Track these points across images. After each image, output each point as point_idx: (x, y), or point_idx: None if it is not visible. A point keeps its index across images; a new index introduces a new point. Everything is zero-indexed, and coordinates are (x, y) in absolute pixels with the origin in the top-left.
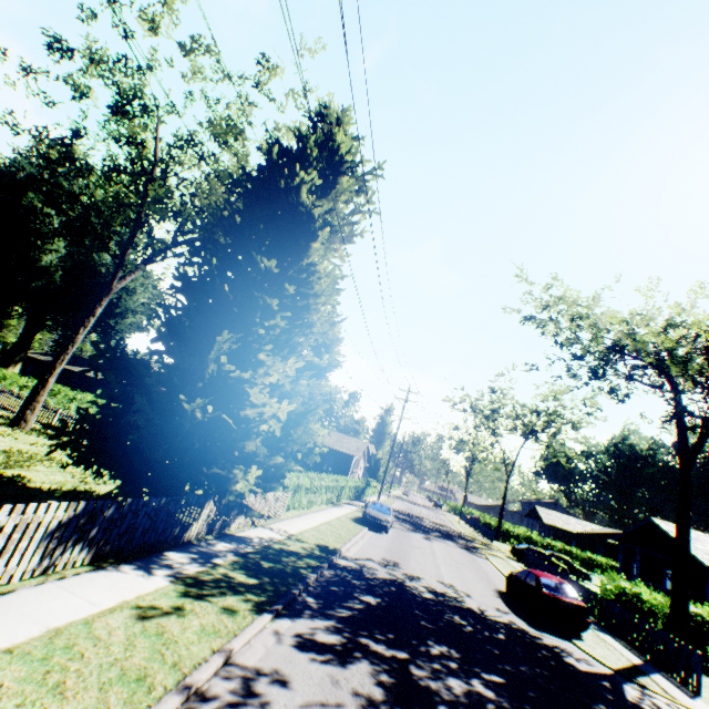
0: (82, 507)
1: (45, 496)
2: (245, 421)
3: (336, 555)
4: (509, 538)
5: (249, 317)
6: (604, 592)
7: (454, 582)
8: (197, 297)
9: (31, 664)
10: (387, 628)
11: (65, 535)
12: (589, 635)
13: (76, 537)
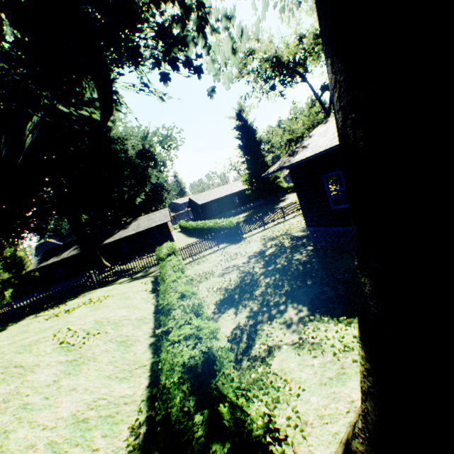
0: None
1: None
2: None
3: None
4: None
5: None
6: None
7: None
8: None
9: None
10: None
11: None
12: None
13: None
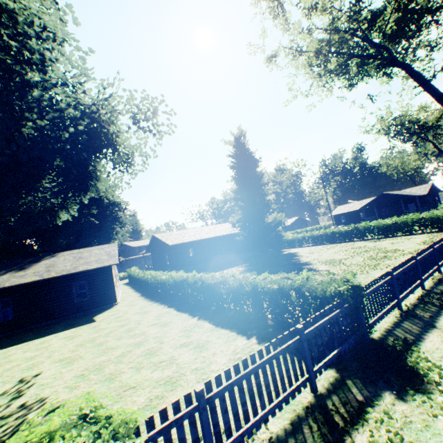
0: None
1: None
2: None
3: None
4: None
5: None
6: None
7: None
8: None
9: None
10: None
11: None
12: None
13: None
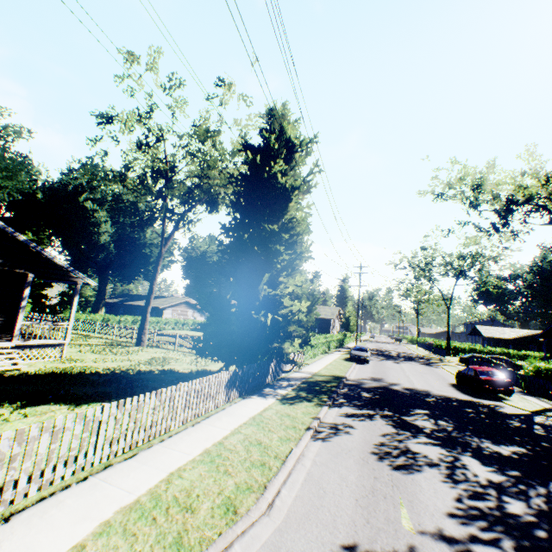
0: (232, 372)
1: (191, 375)
2: (283, 316)
3: (344, 379)
4: (457, 353)
5: (269, 259)
6: (526, 372)
7: (420, 383)
8: (239, 256)
9: (255, 426)
10: (386, 406)
11: (230, 385)
12: (515, 398)
13: (233, 386)
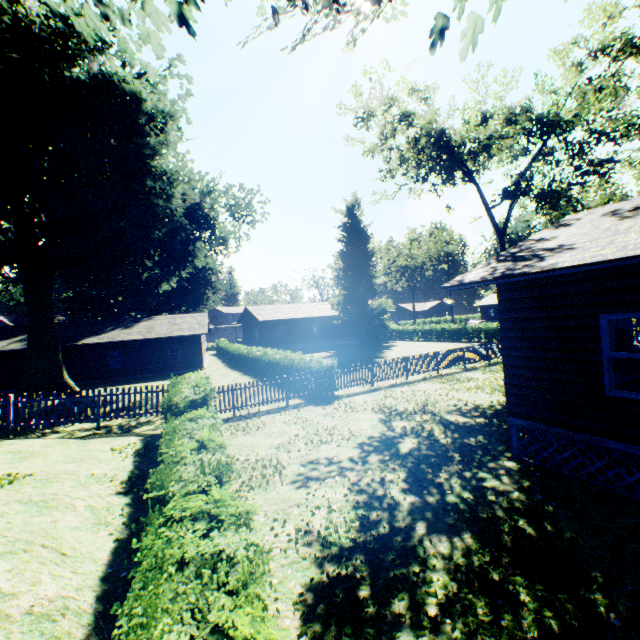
0: None
1: None
2: None
3: None
4: None
5: None
6: None
7: None
8: None
9: None
10: None
11: None
12: None
13: None
